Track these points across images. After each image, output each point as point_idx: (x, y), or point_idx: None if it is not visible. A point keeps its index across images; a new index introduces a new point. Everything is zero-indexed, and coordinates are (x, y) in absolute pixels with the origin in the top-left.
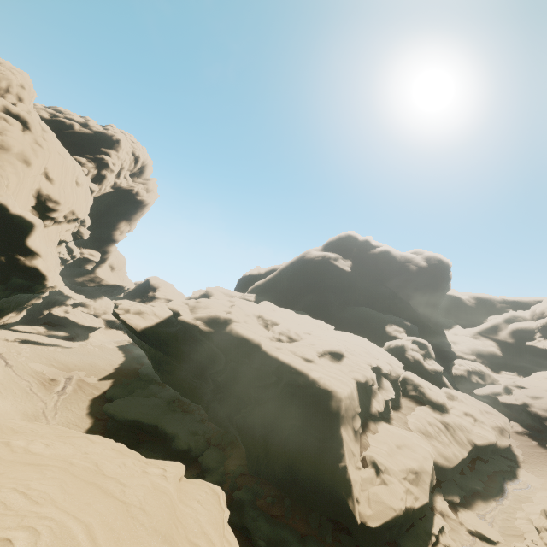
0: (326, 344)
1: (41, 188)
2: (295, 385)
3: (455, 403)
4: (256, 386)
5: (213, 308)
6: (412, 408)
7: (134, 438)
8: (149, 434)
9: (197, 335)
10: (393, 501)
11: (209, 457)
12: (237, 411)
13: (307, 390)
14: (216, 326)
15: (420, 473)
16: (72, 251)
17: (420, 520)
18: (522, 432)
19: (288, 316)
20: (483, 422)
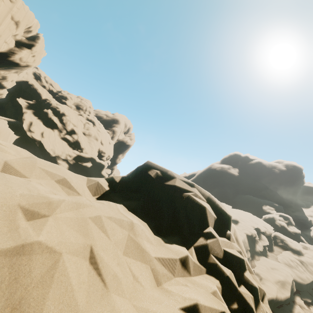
0: None
1: (99, 148)
2: None
3: (308, 251)
4: None
5: None
6: (280, 252)
7: None
8: None
9: None
10: (269, 291)
11: None
12: None
13: None
14: None
15: (285, 282)
16: None
17: (286, 305)
18: None
19: None
20: None
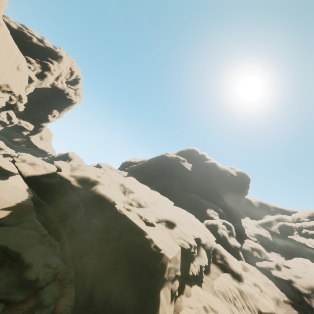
0: (165, 213)
1: None
2: (131, 244)
3: (247, 274)
4: (101, 238)
5: (88, 172)
6: (218, 274)
7: (1, 260)
8: (13, 260)
9: (69, 188)
10: None
11: (48, 292)
12: (80, 256)
13: (140, 249)
14: (85, 184)
15: None
16: (11, 118)
17: None
18: (287, 301)
19: (143, 189)
20: (266, 293)
